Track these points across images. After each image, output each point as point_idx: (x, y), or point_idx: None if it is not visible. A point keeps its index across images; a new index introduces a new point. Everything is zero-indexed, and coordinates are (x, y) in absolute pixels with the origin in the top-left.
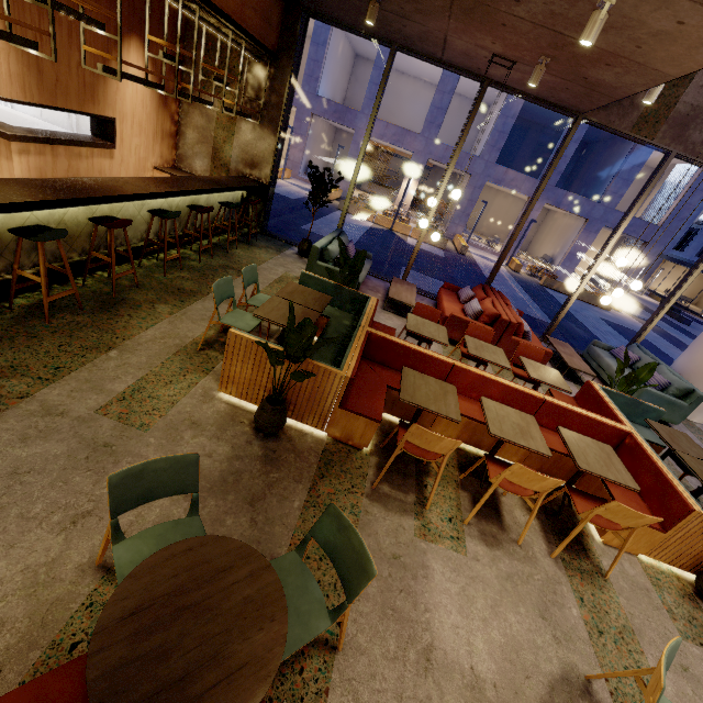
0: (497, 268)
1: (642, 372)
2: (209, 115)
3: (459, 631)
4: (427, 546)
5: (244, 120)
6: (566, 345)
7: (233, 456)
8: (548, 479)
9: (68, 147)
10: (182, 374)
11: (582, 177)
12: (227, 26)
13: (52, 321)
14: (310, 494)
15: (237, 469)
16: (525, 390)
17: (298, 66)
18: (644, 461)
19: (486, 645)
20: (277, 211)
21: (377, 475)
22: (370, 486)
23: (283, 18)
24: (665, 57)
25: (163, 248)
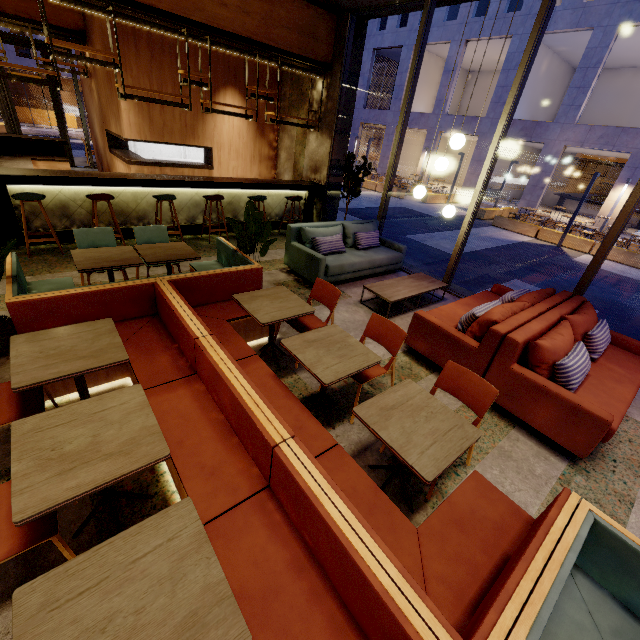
0: (592, 264)
1: None
2: (292, 136)
3: None
4: None
5: (311, 132)
6: None
7: None
8: None
9: (174, 169)
10: None
11: None
12: (252, 48)
13: (35, 257)
14: None
15: None
16: (258, 413)
17: (356, 69)
18: None
19: None
20: (394, 224)
21: None
22: None
23: (336, 29)
24: None
25: (194, 232)
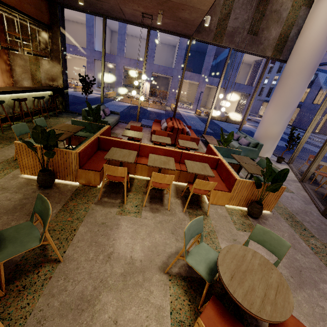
0: (175, 109)
1: (229, 137)
2: (25, 59)
3: (129, 244)
4: (121, 217)
5: (43, 59)
6: (211, 137)
7: (23, 198)
8: (167, 176)
9: None
10: (2, 170)
11: (220, 71)
12: (14, 12)
13: None
14: (63, 207)
15: (24, 203)
16: (173, 149)
17: (64, 31)
18: (223, 168)
19: (141, 247)
20: (80, 104)
21: (102, 195)
22: (97, 199)
23: (49, 8)
24: (197, 2)
25: (4, 122)
